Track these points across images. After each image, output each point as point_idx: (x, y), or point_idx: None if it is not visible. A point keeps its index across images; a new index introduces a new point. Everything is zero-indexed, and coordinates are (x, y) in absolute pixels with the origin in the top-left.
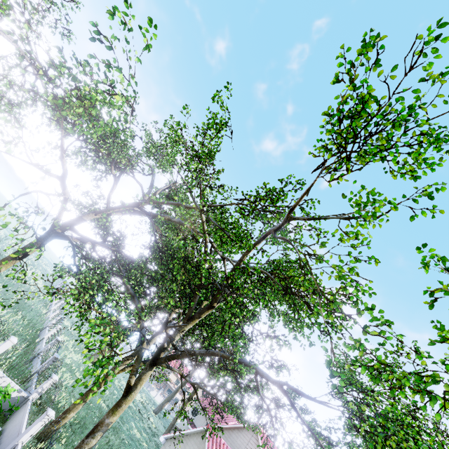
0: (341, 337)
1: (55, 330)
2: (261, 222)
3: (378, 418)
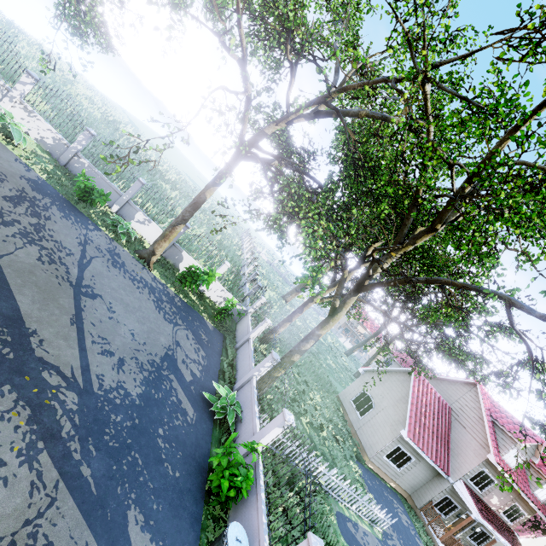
0: None
1: (252, 266)
2: None
3: None
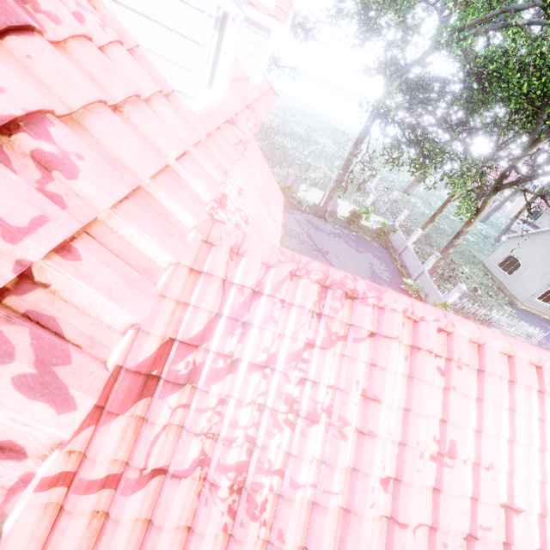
0: None
1: (376, 180)
2: None
3: None
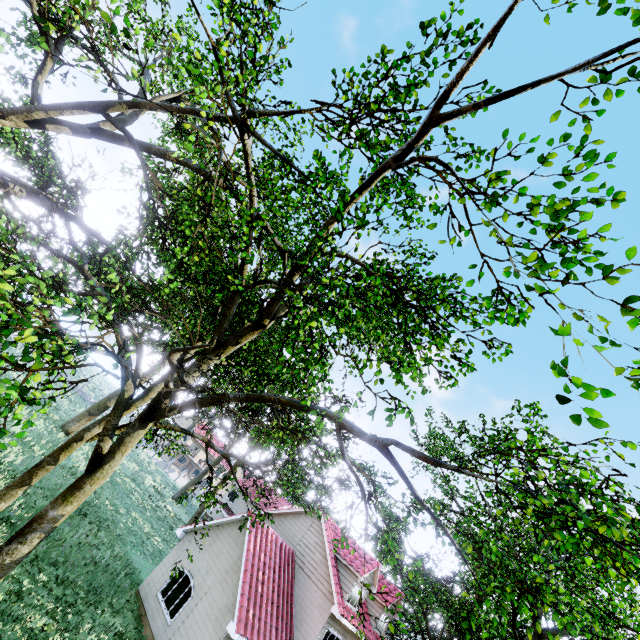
0: (581, 317)
1: None
2: (365, 155)
3: (570, 490)
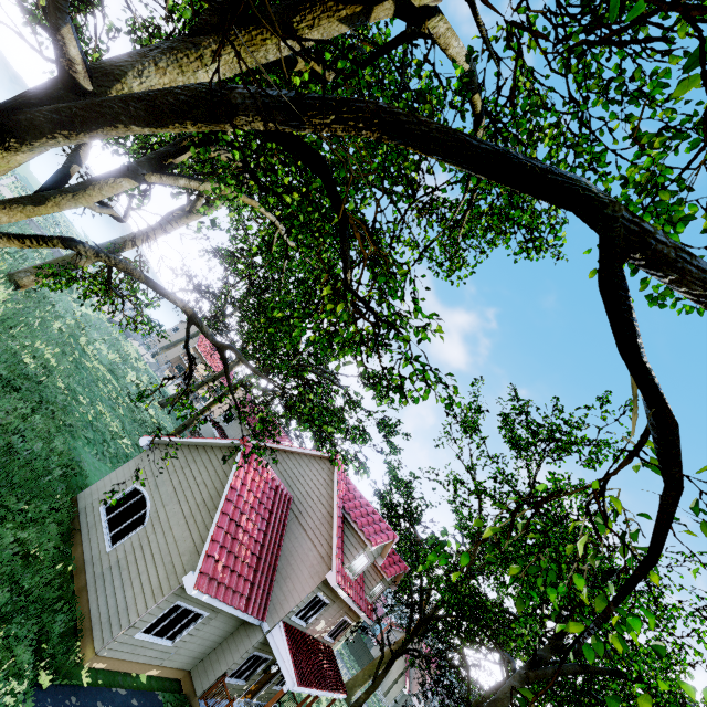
0: None
1: None
2: None
3: None
